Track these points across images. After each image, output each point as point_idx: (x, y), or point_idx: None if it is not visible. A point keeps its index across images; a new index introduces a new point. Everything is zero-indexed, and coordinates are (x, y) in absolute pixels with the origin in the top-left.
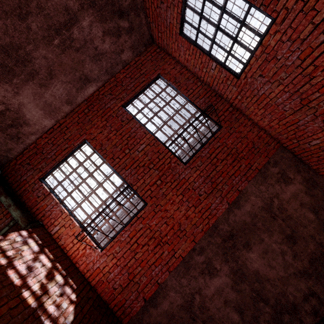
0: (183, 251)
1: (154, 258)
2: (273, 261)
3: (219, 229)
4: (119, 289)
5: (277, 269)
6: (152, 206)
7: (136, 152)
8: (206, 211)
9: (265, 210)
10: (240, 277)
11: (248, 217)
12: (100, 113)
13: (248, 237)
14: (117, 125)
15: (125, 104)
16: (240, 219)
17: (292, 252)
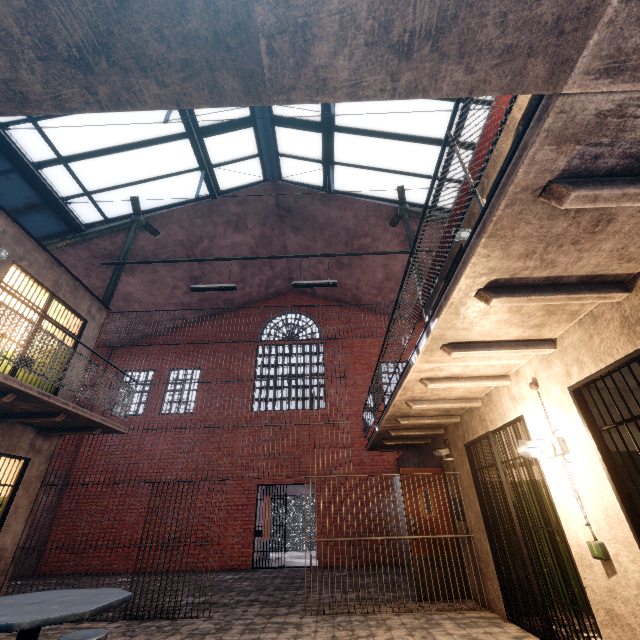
0: None
1: None
2: None
3: None
4: None
5: None
6: None
7: None
8: None
9: None
10: None
11: None
12: None
13: None
14: None
15: None
16: None
17: None
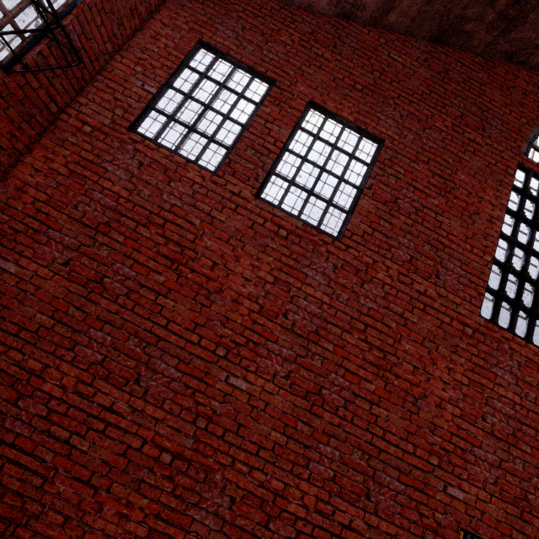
0: None
1: None
2: None
3: None
4: None
5: None
6: None
7: None
8: None
9: None
10: None
11: None
12: None
13: None
14: None
15: None
16: None
17: None
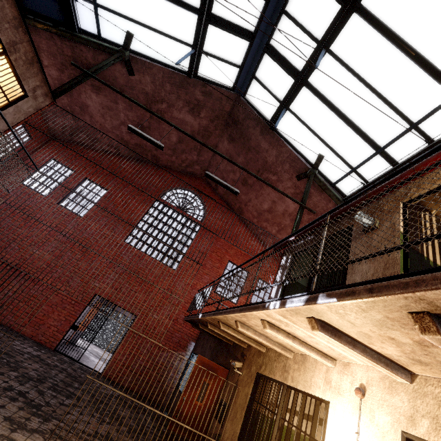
0: None
1: None
2: None
3: None
4: None
5: None
6: None
7: None
8: None
9: None
10: None
11: None
12: None
13: None
14: None
15: None
16: None
17: None
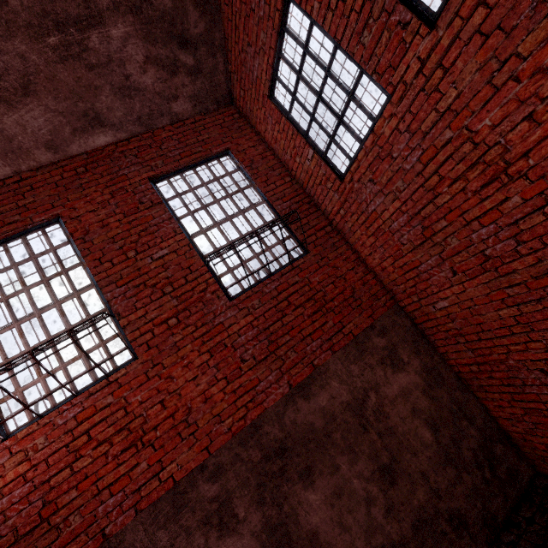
0: (180, 467)
1: (115, 474)
2: (348, 516)
3: (262, 432)
4: (7, 539)
5: (353, 533)
6: (145, 364)
7: (149, 260)
8: (247, 394)
9: (352, 411)
10: (280, 542)
11: (320, 418)
12: (106, 179)
13: (312, 457)
14: (129, 206)
15: (156, 177)
16: (305, 420)
17: (385, 501)
